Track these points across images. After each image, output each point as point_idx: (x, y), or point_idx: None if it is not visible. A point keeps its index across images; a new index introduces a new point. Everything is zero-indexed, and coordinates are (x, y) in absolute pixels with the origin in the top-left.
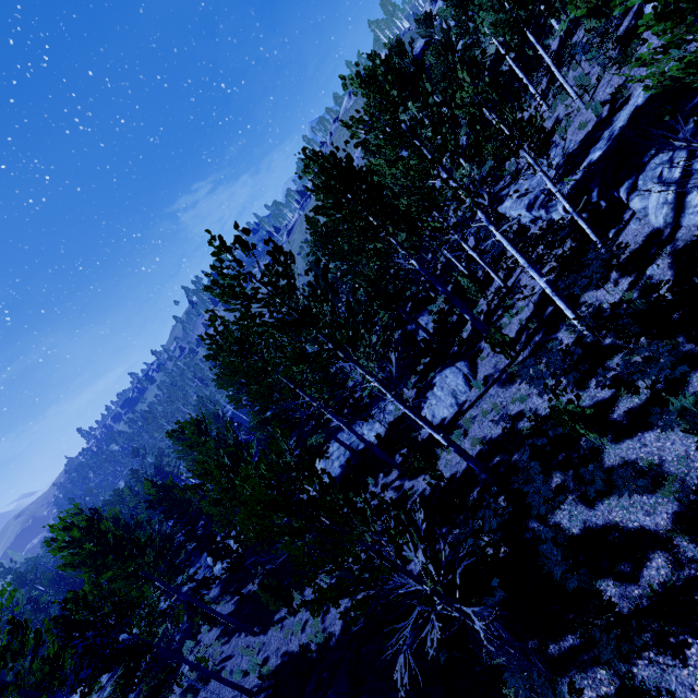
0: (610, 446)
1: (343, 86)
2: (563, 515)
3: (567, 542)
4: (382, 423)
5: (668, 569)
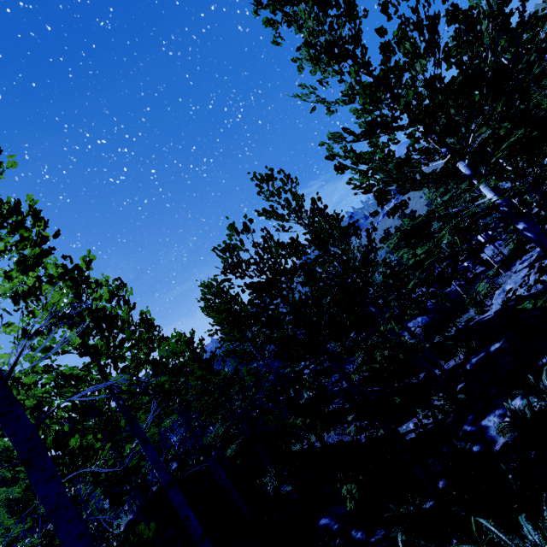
0: None
1: None
2: None
3: None
4: None
5: None
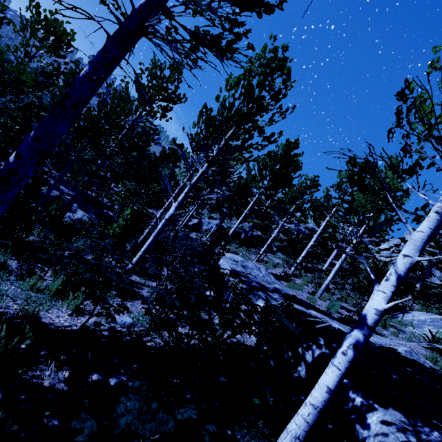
0: None
1: None
2: None
3: None
4: None
5: None
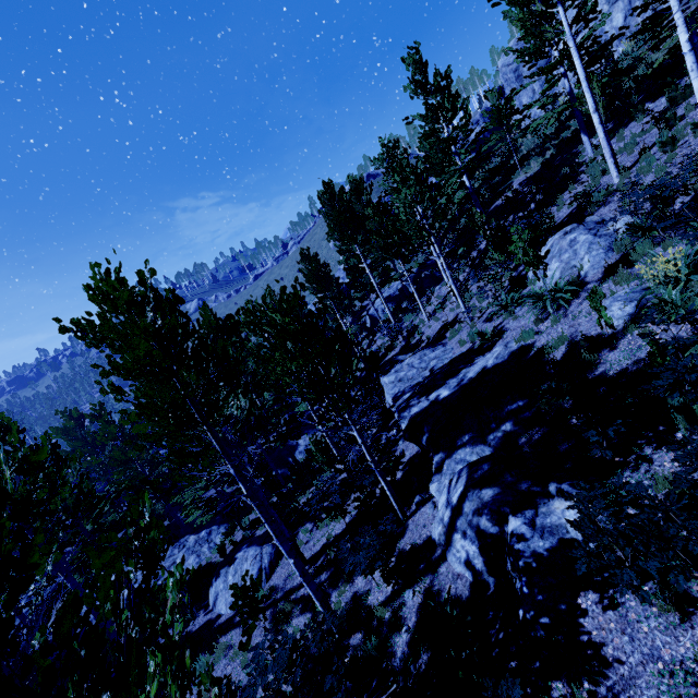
0: None
1: (93, 274)
2: None
3: None
4: (197, 559)
5: None
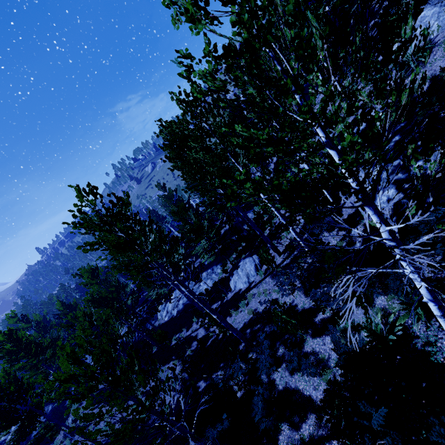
0: (309, 339)
1: (171, 98)
2: (278, 375)
3: (268, 399)
4: (211, 280)
5: (314, 427)
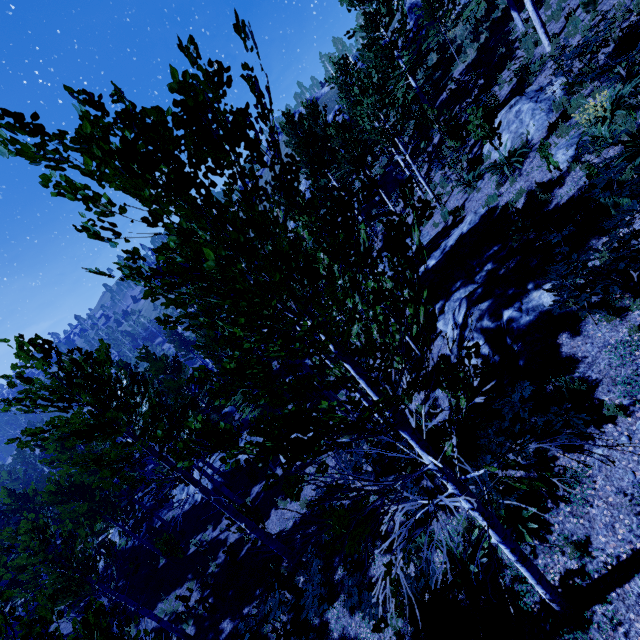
0: (377, 555)
1: None
2: (333, 613)
3: None
4: None
5: None
